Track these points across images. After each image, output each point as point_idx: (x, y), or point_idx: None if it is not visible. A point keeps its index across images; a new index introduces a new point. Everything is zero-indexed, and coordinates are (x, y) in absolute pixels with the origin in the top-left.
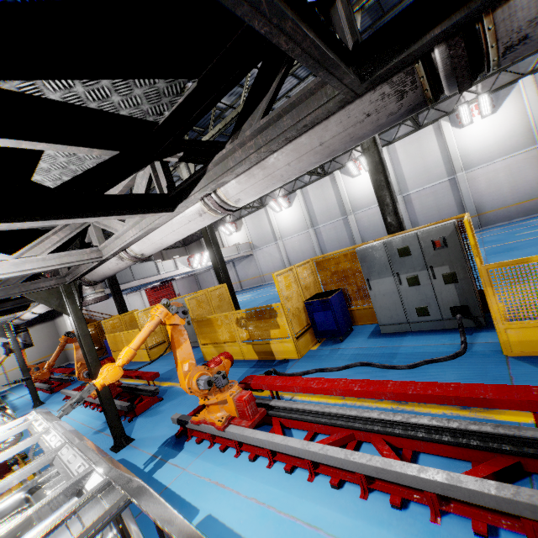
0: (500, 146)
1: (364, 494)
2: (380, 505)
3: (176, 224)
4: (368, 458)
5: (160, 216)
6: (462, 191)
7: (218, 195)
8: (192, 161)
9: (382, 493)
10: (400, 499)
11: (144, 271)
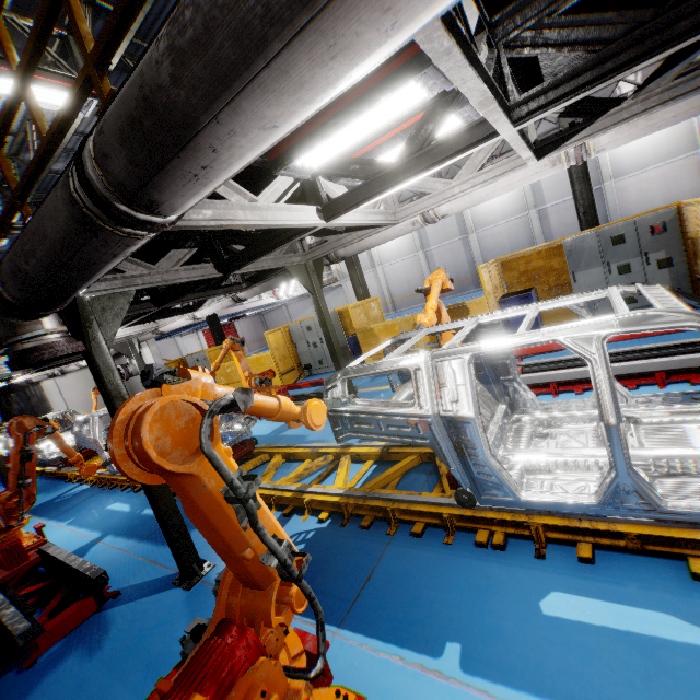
0: (656, 150)
1: (662, 386)
2: (679, 387)
3: (518, 177)
4: (668, 358)
5: (513, 168)
6: (609, 204)
7: (585, 146)
8: (578, 116)
9: (676, 384)
10: (697, 379)
11: None
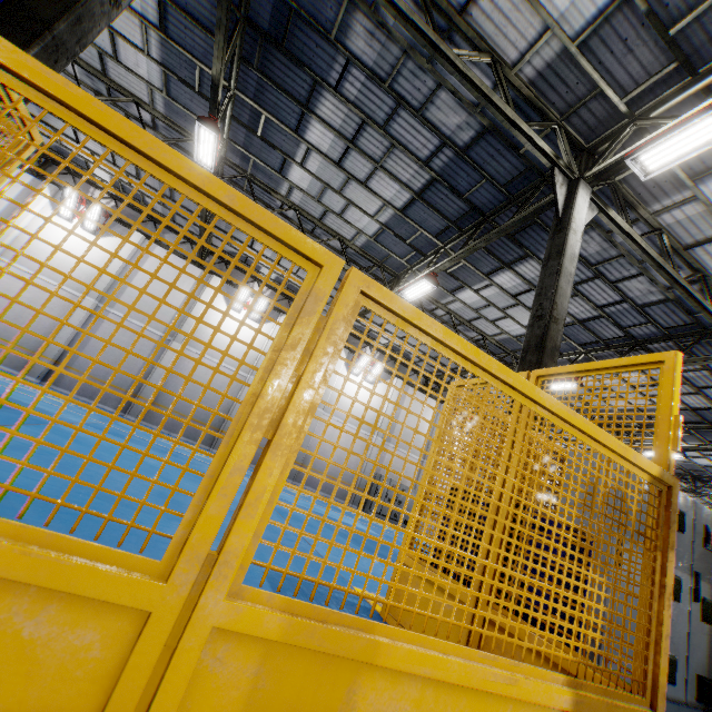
0: (357, 414)
1: None
2: None
3: None
4: None
5: None
6: (310, 428)
7: None
8: None
9: None
10: None
11: None
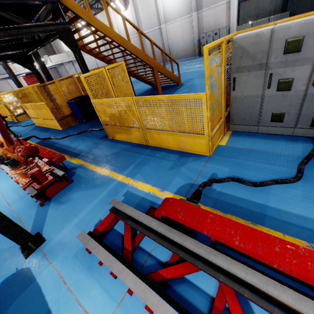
0: (179, 10)
1: None
2: None
3: None
4: None
5: None
6: (163, 37)
7: None
8: None
9: None
10: None
11: (2, 70)
